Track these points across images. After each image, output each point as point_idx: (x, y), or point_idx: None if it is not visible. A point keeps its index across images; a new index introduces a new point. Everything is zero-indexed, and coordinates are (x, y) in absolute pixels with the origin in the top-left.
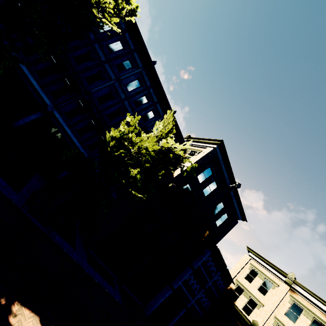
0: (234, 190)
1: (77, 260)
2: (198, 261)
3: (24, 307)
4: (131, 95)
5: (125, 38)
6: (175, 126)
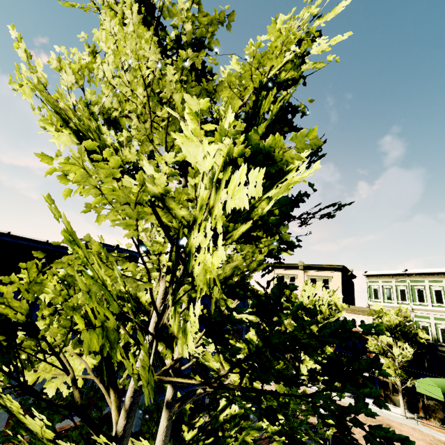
0: (119, 248)
1: None
2: None
3: None
4: None
5: None
6: (56, 246)
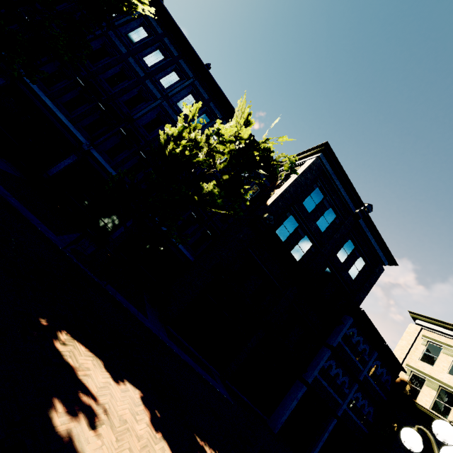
0: (364, 218)
1: (151, 328)
2: (336, 335)
3: (78, 342)
4: (186, 115)
5: (164, 45)
6: None
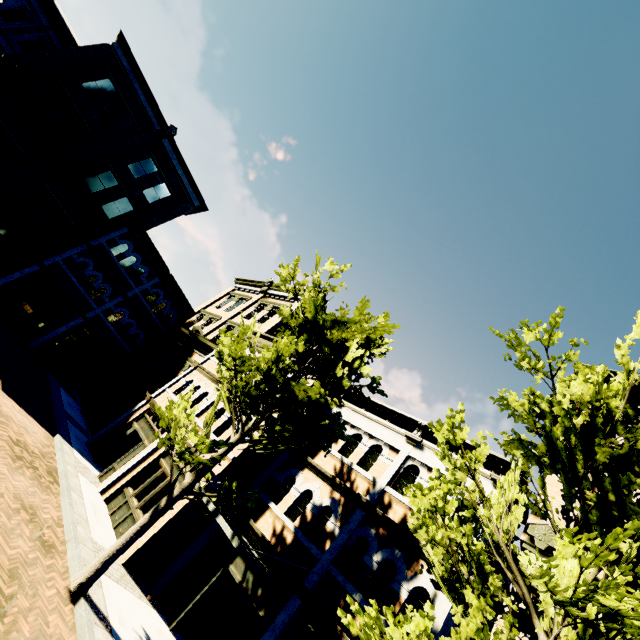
0: (170, 141)
1: None
2: (101, 237)
3: None
4: None
5: None
6: (58, 19)
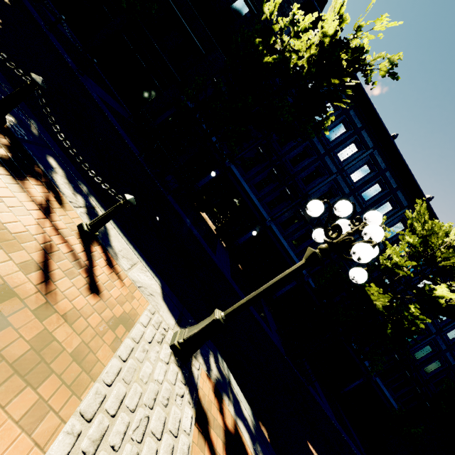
0: None
1: None
2: None
3: None
4: None
5: None
6: None
